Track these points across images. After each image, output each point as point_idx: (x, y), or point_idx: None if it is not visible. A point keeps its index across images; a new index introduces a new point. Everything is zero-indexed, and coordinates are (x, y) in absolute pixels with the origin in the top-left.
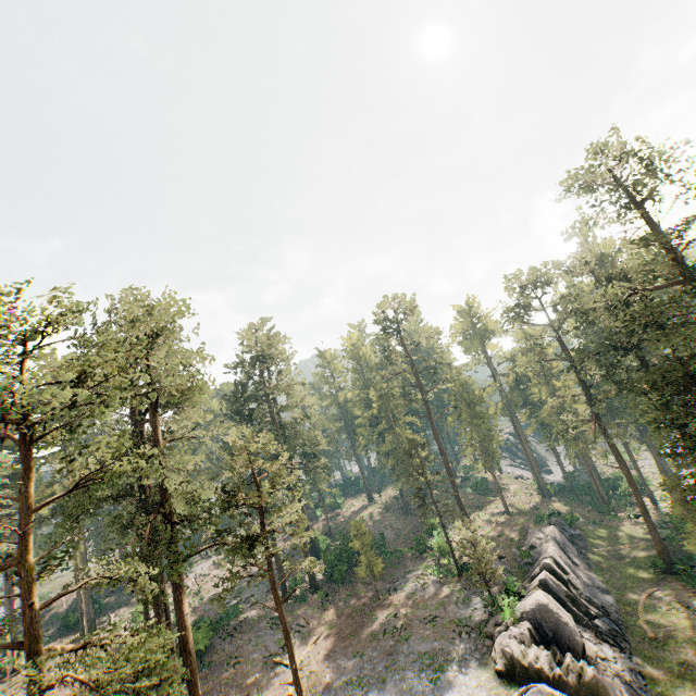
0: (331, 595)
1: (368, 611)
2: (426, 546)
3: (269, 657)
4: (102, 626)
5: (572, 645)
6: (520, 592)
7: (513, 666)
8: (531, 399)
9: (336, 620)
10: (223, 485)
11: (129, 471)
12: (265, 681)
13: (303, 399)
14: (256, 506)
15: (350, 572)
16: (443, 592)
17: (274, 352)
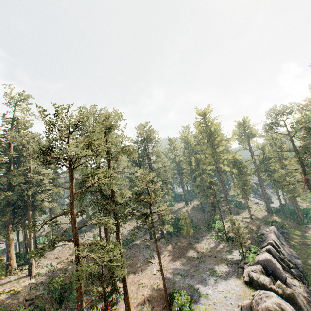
0: (169, 240)
1: (185, 249)
2: (212, 227)
3: (145, 259)
4: (82, 237)
5: (280, 277)
6: (256, 252)
7: (252, 281)
8: (270, 168)
9: (172, 250)
10: (134, 192)
11: (107, 183)
12: (144, 267)
13: (163, 159)
14: (147, 202)
15: (177, 232)
16: (219, 246)
17: (152, 137)
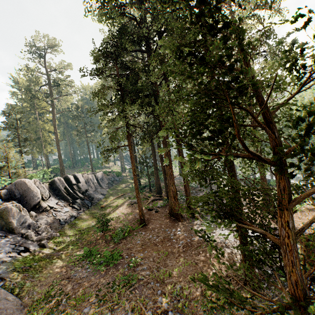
0: None
1: None
2: None
3: None
4: None
5: (30, 201)
6: None
7: None
8: None
9: None
10: None
11: None
12: None
13: None
14: None
15: None
16: None
17: None
